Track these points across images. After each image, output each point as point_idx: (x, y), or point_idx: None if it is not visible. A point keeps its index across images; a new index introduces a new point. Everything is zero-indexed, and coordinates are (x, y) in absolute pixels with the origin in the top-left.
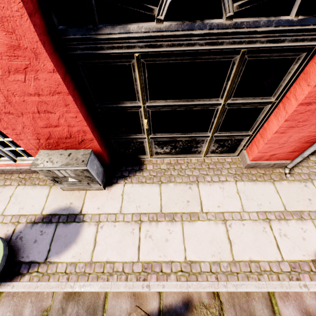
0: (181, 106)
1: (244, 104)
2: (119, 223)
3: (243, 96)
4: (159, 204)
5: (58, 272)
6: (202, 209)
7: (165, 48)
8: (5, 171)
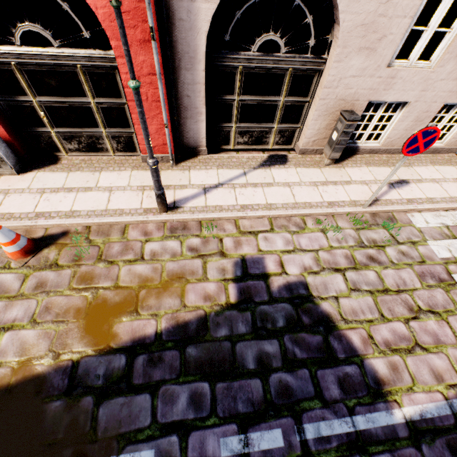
0: (64, 103)
1: (108, 104)
2: (25, 194)
3: (102, 97)
4: (63, 183)
5: None
6: (97, 185)
7: (28, 60)
8: None
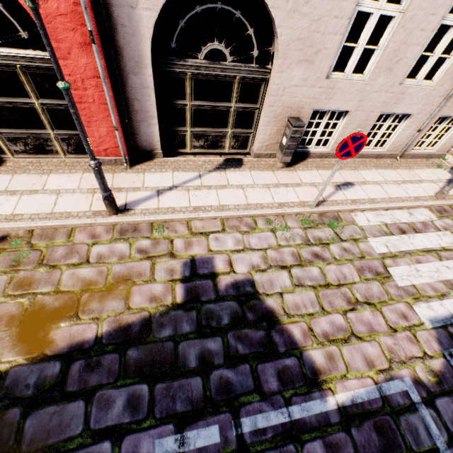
0: (5, 103)
1: (54, 105)
2: None
3: (47, 98)
4: (6, 186)
5: None
6: (44, 188)
7: None
8: None
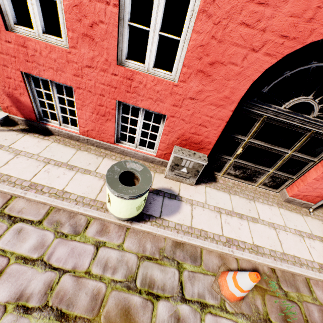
0: (267, 148)
1: (300, 158)
2: (206, 209)
3: (302, 152)
4: (231, 206)
5: (170, 226)
6: (259, 217)
7: (281, 118)
8: (124, 152)
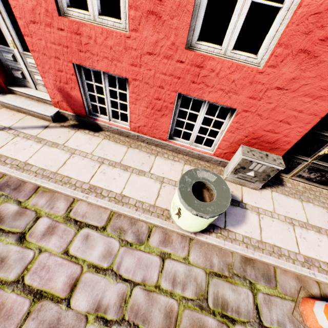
0: None
1: None
2: (276, 219)
3: None
4: (304, 216)
5: (237, 239)
6: None
7: None
8: (177, 149)
